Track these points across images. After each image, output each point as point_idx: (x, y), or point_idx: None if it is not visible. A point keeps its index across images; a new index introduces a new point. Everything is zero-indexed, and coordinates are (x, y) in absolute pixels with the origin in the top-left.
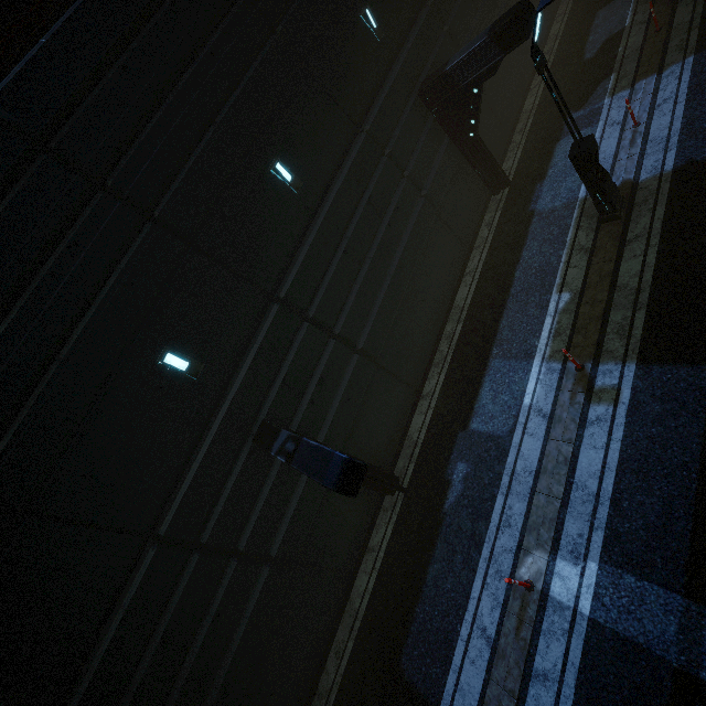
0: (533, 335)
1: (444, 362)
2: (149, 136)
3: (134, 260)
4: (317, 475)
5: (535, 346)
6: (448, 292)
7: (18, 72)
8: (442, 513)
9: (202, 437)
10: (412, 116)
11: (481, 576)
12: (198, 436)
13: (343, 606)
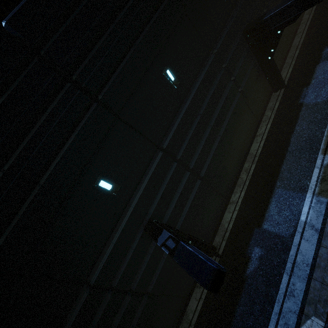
0: (305, 178)
1: (243, 184)
2: (98, 50)
3: (85, 126)
4: (194, 275)
5: (307, 185)
6: (246, 145)
7: (22, 4)
8: (245, 276)
9: (116, 226)
10: (238, 45)
11: (273, 323)
12: (114, 226)
13: (182, 315)
